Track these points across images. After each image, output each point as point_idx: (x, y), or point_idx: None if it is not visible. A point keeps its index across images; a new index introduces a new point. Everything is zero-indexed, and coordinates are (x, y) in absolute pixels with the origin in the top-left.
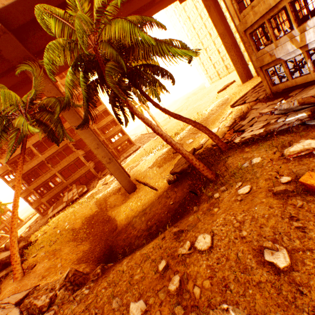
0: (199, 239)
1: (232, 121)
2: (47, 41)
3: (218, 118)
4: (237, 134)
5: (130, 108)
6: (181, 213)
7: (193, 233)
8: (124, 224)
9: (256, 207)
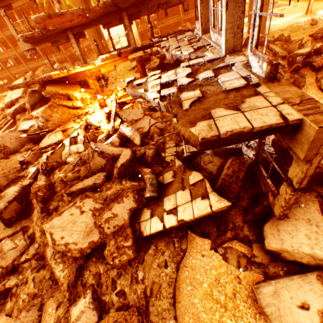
0: None
1: None
2: None
3: None
4: None
5: None
6: None
7: None
8: None
9: None
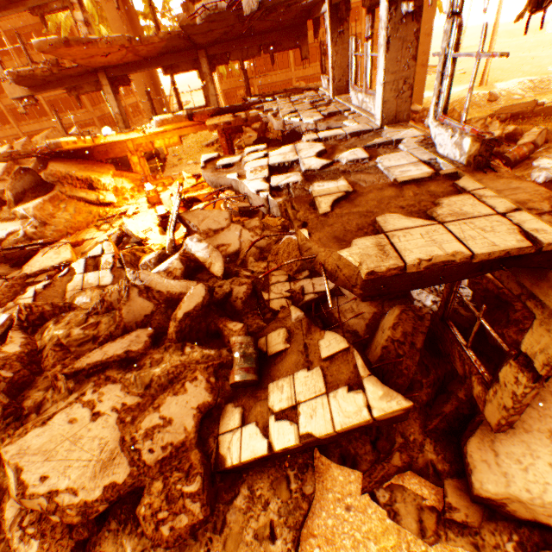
0: None
1: None
2: None
3: None
4: None
5: None
6: None
7: None
8: None
9: None
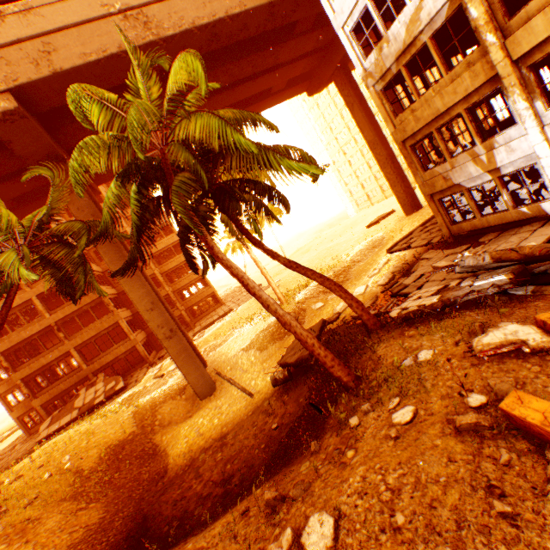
0: (310, 526)
1: (389, 277)
2: (94, 132)
3: (367, 269)
4: (397, 300)
5: (209, 248)
6: (290, 450)
7: (302, 506)
8: (181, 464)
9: (424, 458)
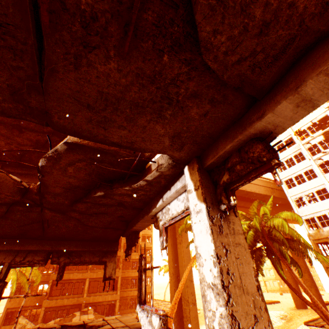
0: None
1: None
2: None
3: None
4: None
5: (290, 269)
6: None
7: None
8: None
9: None
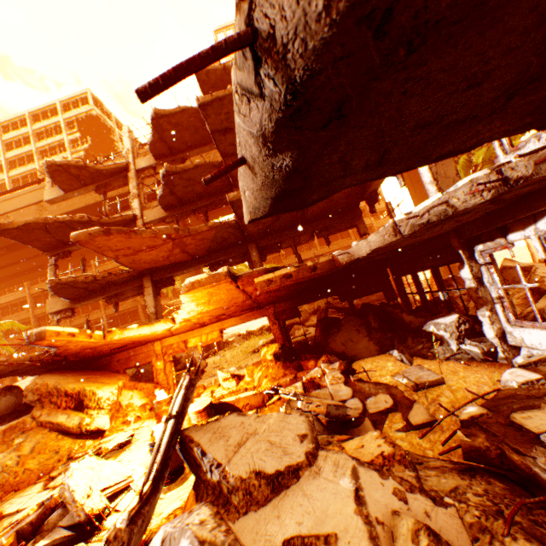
0: None
1: None
2: None
3: None
4: None
5: None
6: None
7: None
8: None
9: None
